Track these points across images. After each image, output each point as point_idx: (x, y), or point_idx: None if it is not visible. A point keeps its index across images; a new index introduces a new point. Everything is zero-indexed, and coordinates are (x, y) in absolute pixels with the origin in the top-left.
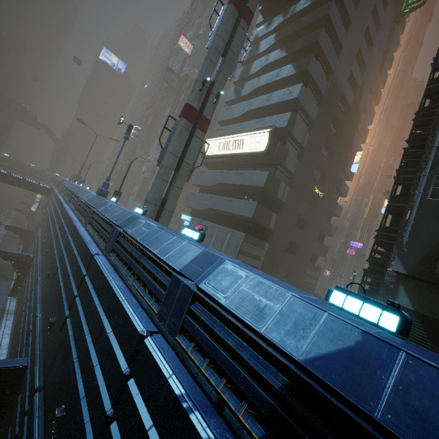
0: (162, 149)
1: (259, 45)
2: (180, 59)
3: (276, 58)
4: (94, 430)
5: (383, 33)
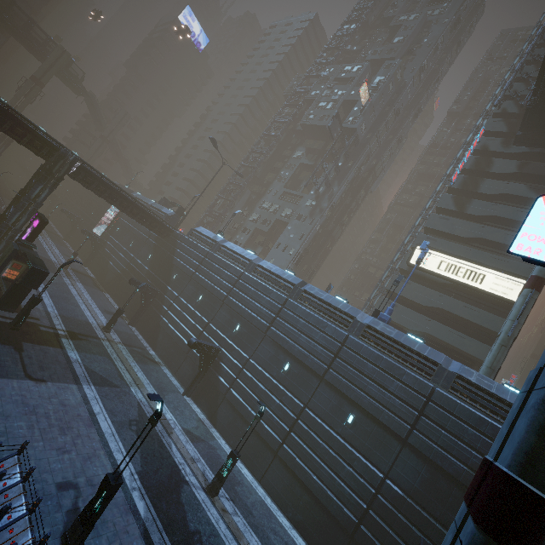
0: (518, 320)
1: (492, 162)
2: (337, 98)
3: (521, 194)
4: None
5: None
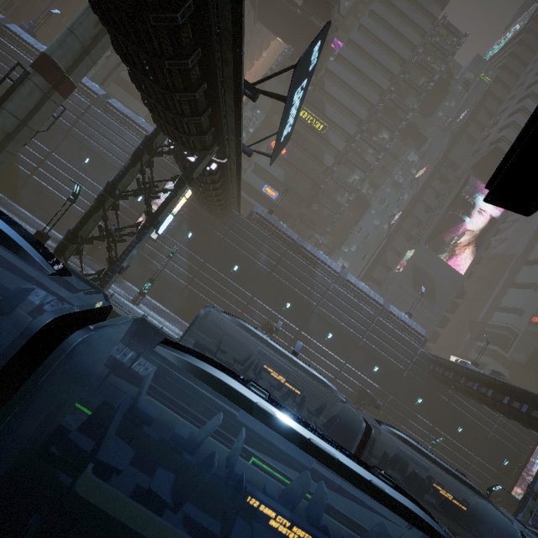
0: (112, 50)
1: None
2: None
3: None
4: (122, 160)
5: (261, 36)
